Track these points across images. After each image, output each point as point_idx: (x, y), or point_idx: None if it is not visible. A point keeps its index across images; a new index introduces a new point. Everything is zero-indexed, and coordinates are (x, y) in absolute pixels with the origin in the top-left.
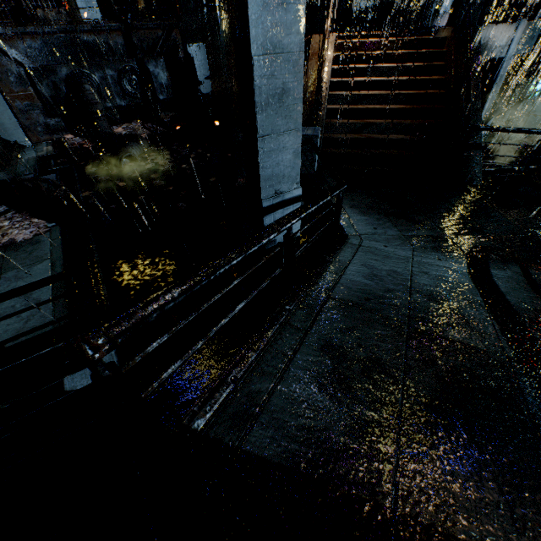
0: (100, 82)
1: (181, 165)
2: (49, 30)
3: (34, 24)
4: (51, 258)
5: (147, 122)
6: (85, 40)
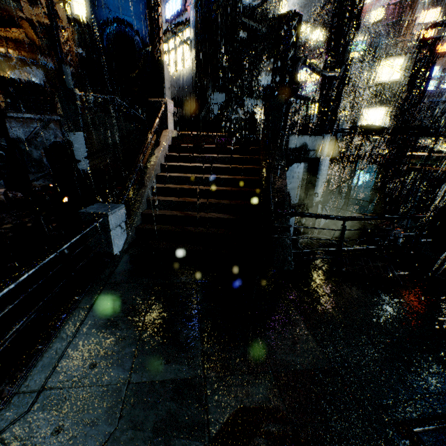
0: None
1: None
2: None
3: None
4: None
5: (12, 189)
6: None
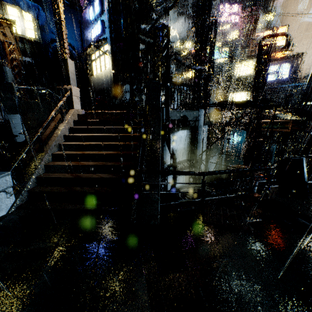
0: None
1: None
2: None
3: None
4: None
5: None
6: None
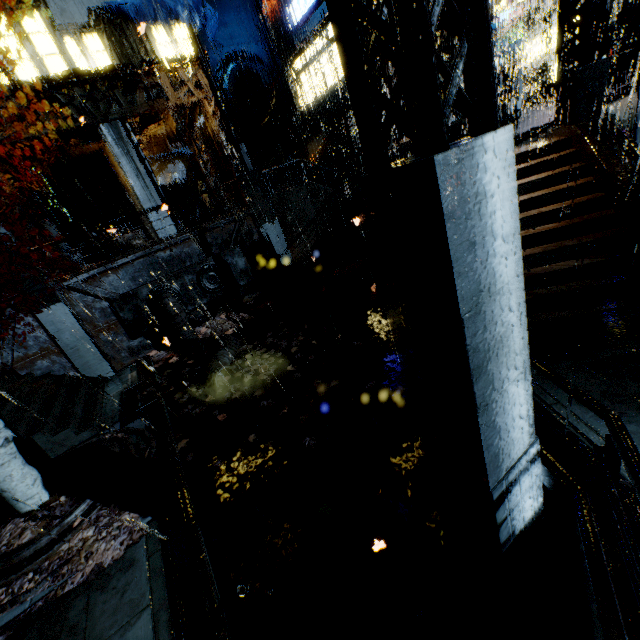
0: (180, 289)
1: (285, 365)
2: (129, 260)
3: (115, 259)
4: (152, 603)
5: (231, 311)
6: (163, 256)
